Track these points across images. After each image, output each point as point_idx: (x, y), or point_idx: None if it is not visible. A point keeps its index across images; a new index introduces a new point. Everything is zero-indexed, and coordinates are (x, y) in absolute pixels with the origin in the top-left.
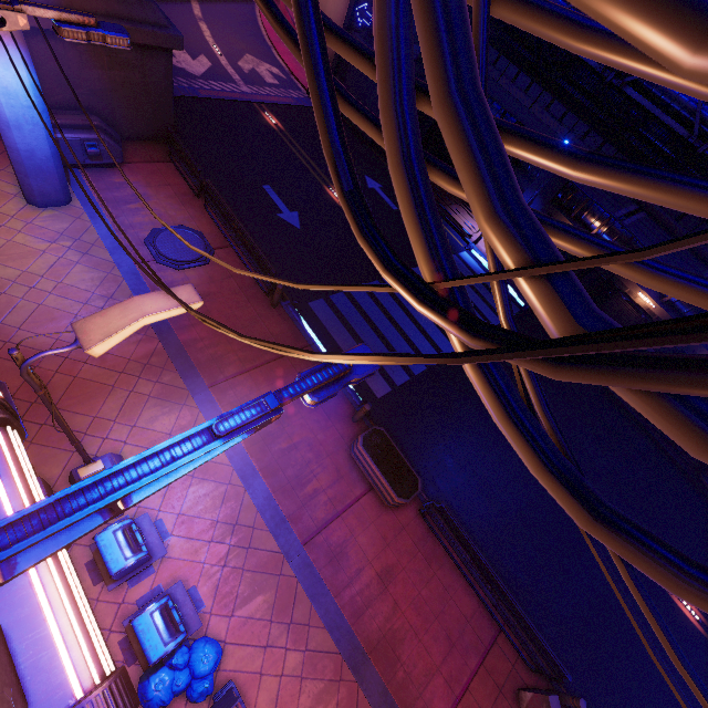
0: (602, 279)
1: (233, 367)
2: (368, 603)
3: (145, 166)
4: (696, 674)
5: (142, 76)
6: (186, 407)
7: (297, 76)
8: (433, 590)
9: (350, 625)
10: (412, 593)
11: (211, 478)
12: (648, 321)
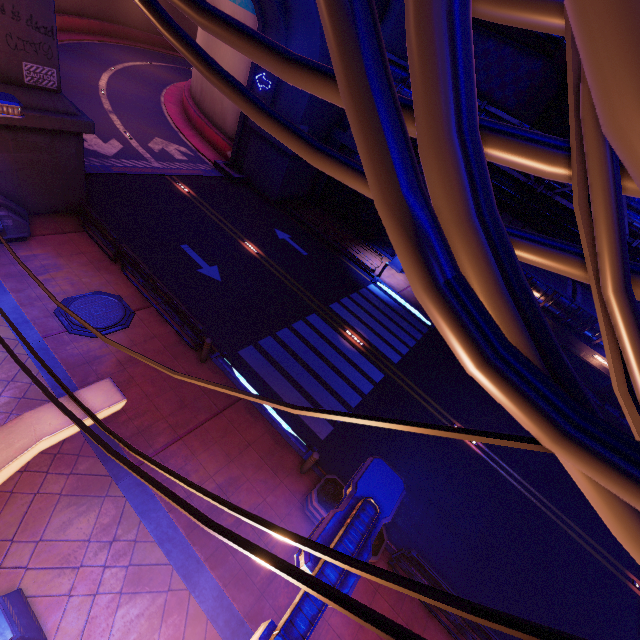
0: None
1: (164, 437)
2: None
3: (55, 237)
4: None
5: (51, 157)
6: (109, 499)
7: (203, 153)
8: None
9: None
10: None
11: (145, 588)
12: None
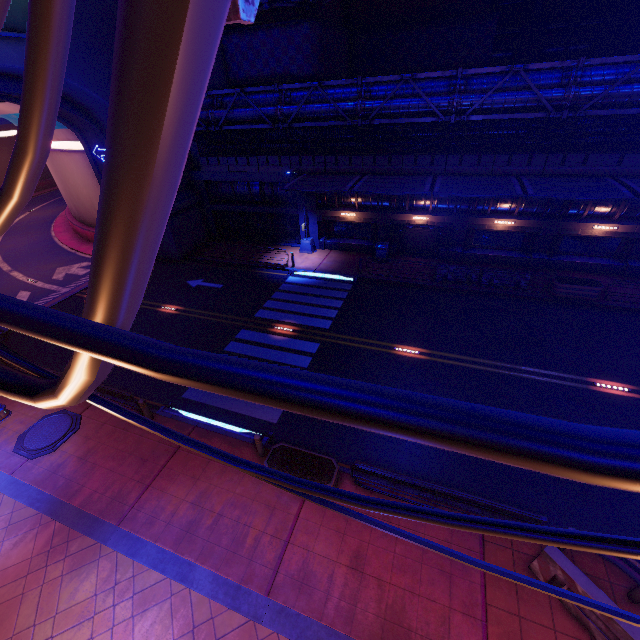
0: (388, 227)
1: (135, 492)
2: (354, 600)
3: None
4: (191, 440)
5: None
6: (102, 559)
7: None
8: (404, 541)
9: (347, 636)
10: (388, 559)
11: (152, 604)
12: (436, 228)
